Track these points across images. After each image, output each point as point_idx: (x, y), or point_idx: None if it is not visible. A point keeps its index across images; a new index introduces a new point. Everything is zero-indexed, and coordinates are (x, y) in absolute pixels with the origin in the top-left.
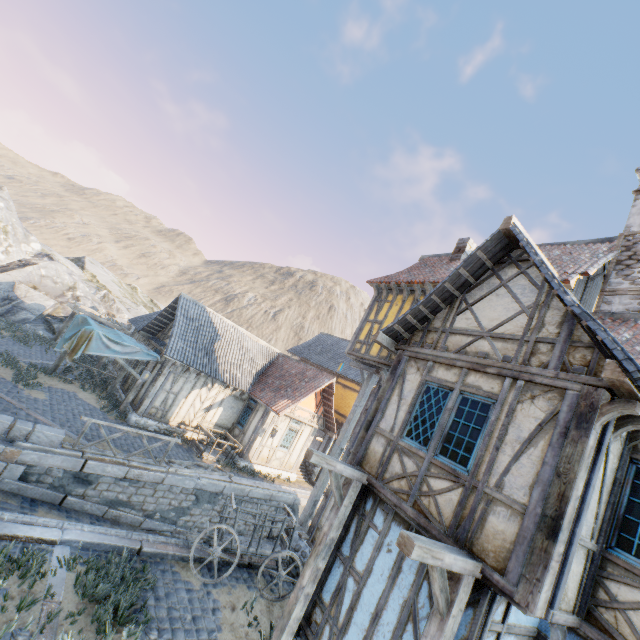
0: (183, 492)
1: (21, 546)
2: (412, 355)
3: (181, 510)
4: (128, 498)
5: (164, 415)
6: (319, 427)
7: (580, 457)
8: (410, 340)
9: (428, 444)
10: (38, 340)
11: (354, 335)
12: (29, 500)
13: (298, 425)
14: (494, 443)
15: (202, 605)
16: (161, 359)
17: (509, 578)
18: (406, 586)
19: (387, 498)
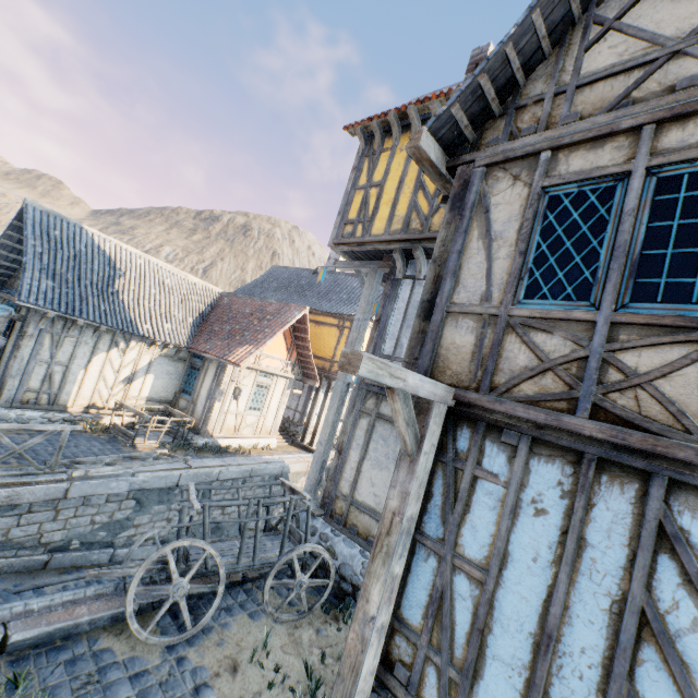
0: (111, 500)
1: None
2: (495, 159)
3: (116, 525)
4: (3, 536)
5: (54, 400)
6: (295, 377)
7: None
8: (479, 142)
9: (592, 294)
10: None
11: (338, 216)
12: None
13: (268, 379)
14: None
15: (170, 695)
16: (19, 314)
17: None
18: (610, 572)
19: (513, 419)
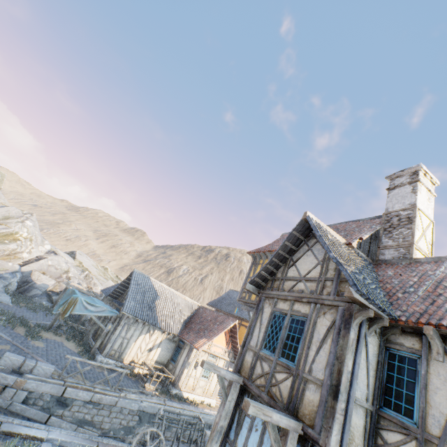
0: (130, 413)
1: (22, 441)
2: (266, 296)
3: (128, 429)
4: (91, 418)
5: (120, 355)
6: (230, 360)
7: (346, 345)
8: (266, 286)
9: (275, 351)
10: (42, 308)
11: (241, 287)
12: (26, 418)
13: (214, 359)
14: (307, 344)
15: None
16: (120, 314)
17: (316, 429)
18: None
19: (254, 392)
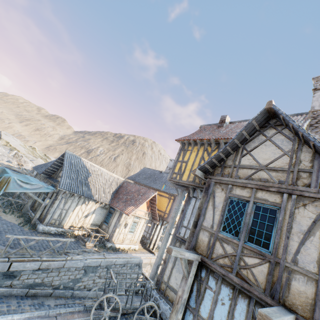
0: (77, 269)
1: None
2: (217, 181)
3: (76, 280)
4: (42, 280)
5: (60, 223)
6: (149, 219)
7: None
8: (213, 172)
9: (238, 235)
10: None
11: (171, 169)
12: None
13: (138, 219)
14: (285, 234)
15: None
16: (56, 190)
17: None
18: None
19: (217, 270)
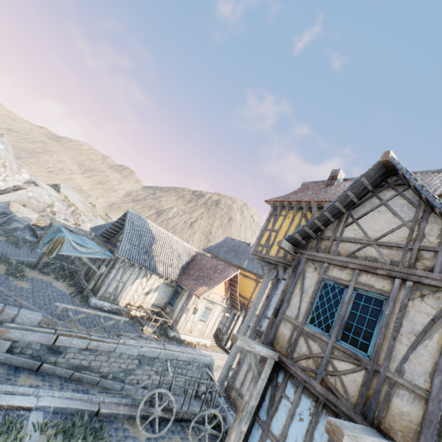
0: (129, 358)
1: (3, 413)
2: (309, 258)
3: (128, 371)
4: (89, 363)
5: (115, 298)
6: (227, 306)
7: None
8: (306, 246)
9: (330, 331)
10: (25, 243)
11: (256, 240)
12: (13, 368)
13: (212, 305)
14: (391, 333)
15: None
16: (114, 257)
17: None
18: None
19: (297, 374)
